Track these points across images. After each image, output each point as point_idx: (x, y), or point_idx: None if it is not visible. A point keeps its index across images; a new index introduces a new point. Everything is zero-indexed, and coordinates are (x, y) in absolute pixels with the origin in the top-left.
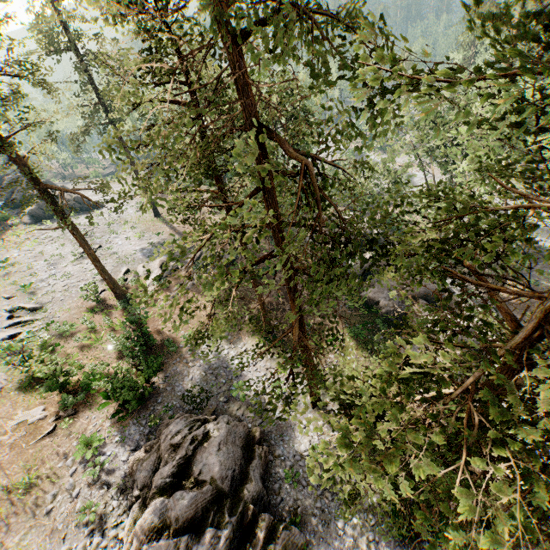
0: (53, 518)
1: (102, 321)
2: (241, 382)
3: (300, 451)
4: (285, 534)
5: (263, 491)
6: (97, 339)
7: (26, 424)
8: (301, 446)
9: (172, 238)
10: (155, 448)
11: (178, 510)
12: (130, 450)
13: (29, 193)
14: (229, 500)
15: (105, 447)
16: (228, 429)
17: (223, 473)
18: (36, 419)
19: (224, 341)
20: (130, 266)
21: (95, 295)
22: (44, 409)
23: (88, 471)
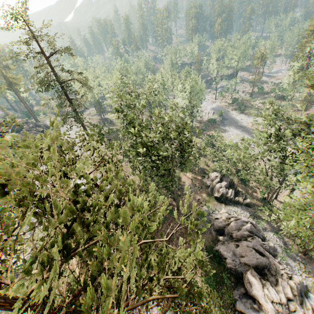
0: None
1: None
2: None
3: None
4: None
5: None
6: None
7: None
8: None
9: None
10: None
11: None
12: None
13: None
14: None
15: None
16: None
17: None
18: None
19: None
20: None
21: None
22: None
23: None
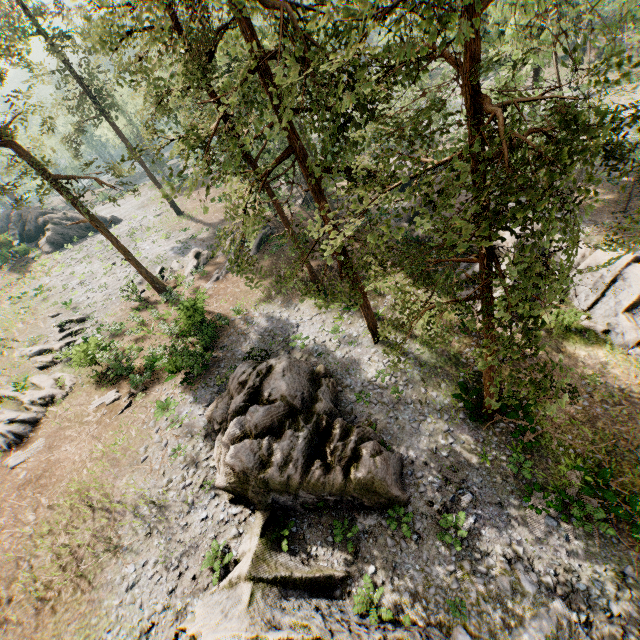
0: (150, 463)
1: (150, 316)
2: (299, 335)
3: (367, 379)
4: (360, 431)
5: (335, 411)
6: (149, 331)
7: (104, 406)
8: (368, 375)
9: (200, 231)
10: (225, 393)
11: (255, 419)
12: (204, 406)
13: (41, 221)
14: (302, 415)
15: (181, 408)
16: (289, 361)
17: (292, 393)
18: (112, 400)
19: (275, 307)
20: (164, 266)
21: (136, 296)
22: (116, 392)
23: (170, 426)
